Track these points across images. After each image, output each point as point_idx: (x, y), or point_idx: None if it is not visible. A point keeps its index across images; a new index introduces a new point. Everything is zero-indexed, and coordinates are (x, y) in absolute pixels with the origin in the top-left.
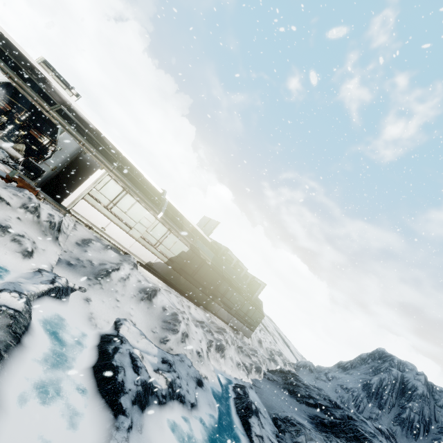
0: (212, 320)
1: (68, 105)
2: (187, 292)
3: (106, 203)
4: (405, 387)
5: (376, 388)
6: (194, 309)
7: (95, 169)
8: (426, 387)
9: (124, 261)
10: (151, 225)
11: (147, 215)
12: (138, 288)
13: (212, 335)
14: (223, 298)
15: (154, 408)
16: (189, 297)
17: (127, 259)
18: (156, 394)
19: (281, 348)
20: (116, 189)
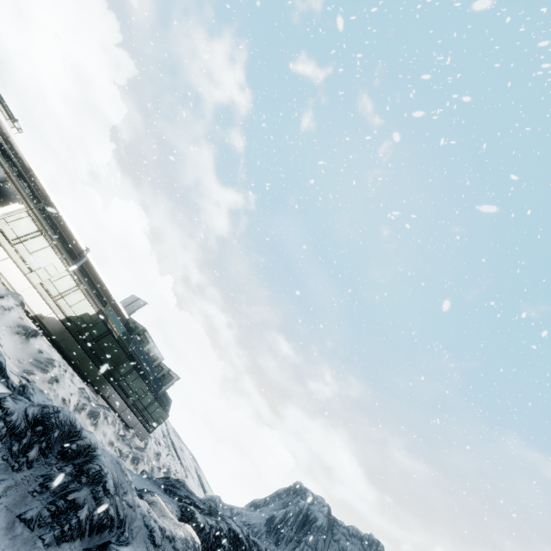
0: (99, 402)
1: (7, 137)
2: (77, 362)
3: (11, 237)
4: (307, 519)
5: (279, 522)
6: (78, 381)
7: (13, 201)
8: (328, 520)
9: (11, 296)
10: (58, 274)
11: (56, 263)
12: (17, 323)
13: (89, 402)
14: (121, 381)
15: (1, 386)
16: (77, 369)
17: (14, 295)
18: (7, 380)
19: (191, 485)
20: (30, 227)
